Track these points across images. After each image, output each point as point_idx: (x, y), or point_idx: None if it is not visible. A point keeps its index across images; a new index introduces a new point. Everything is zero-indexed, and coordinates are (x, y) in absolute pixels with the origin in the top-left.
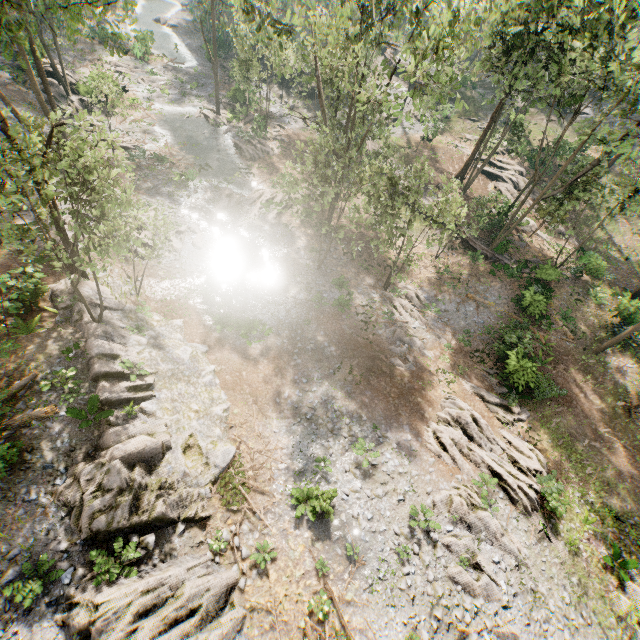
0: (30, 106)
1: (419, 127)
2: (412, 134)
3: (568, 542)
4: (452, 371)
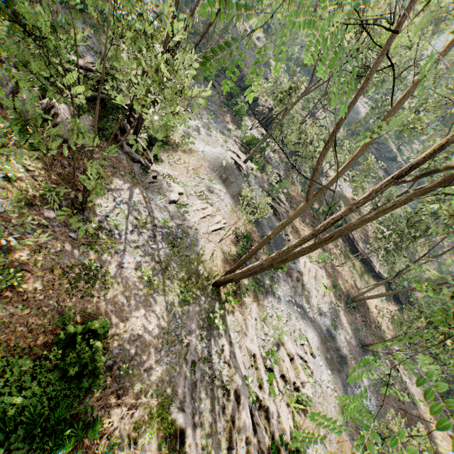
0: (128, 174)
1: (345, 185)
2: (345, 192)
3: None
4: (432, 417)
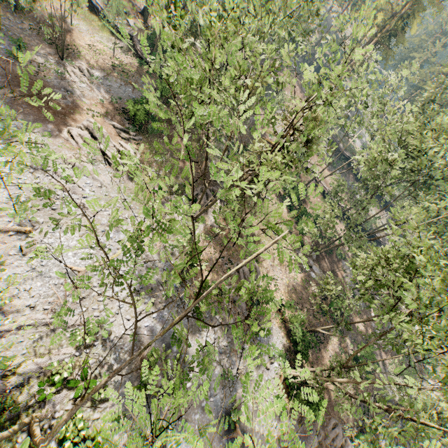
0: None
1: None
2: None
3: (137, 184)
4: (100, 113)
